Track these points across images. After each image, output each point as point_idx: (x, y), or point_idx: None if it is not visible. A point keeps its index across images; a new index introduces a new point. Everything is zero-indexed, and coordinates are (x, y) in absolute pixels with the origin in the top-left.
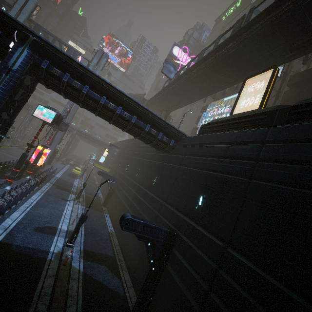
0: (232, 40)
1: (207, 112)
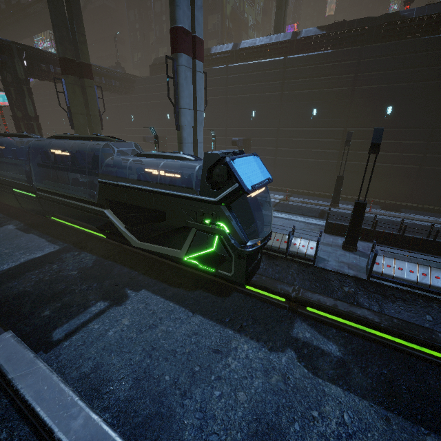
0: (11, 16)
1: (37, 44)
